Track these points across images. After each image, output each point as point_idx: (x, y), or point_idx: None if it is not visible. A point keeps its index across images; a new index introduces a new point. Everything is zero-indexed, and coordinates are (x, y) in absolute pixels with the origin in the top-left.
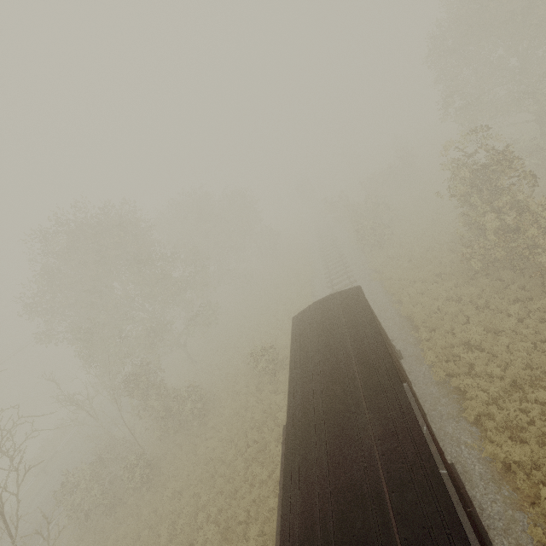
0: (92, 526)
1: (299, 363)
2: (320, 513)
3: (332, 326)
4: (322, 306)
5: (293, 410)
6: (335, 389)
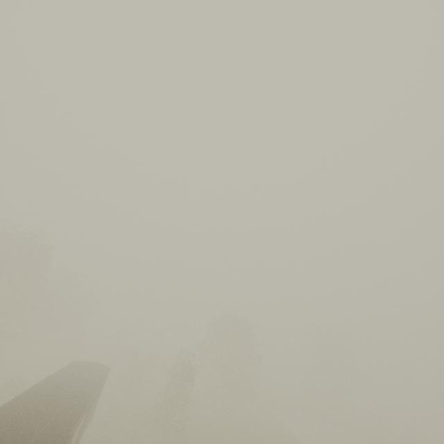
0: None
1: (68, 368)
2: (56, 384)
3: (91, 367)
4: (92, 362)
5: (57, 374)
6: (80, 375)
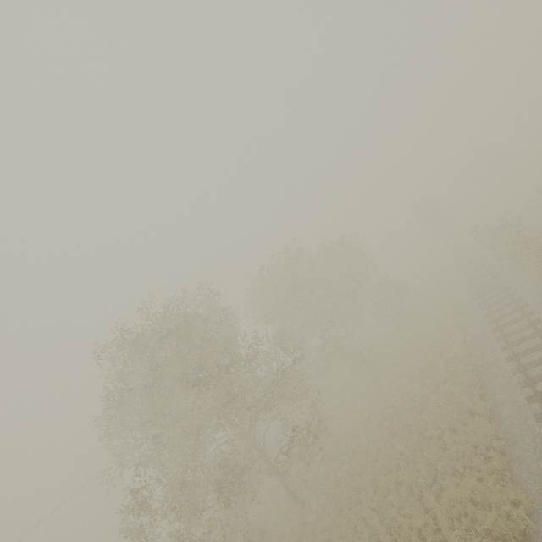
0: None
1: None
2: None
3: None
4: None
5: None
6: None
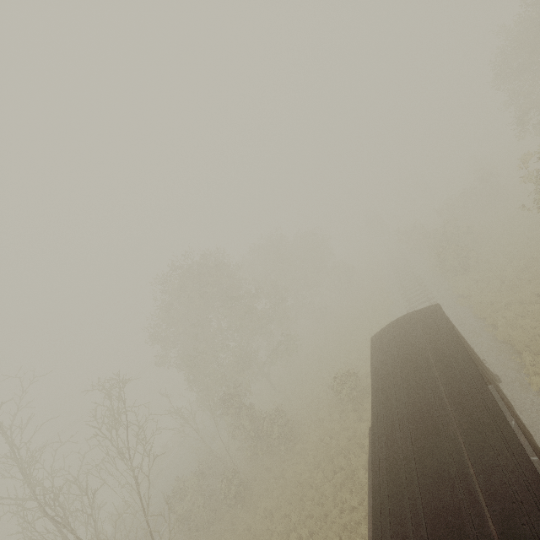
0: (195, 536)
1: (380, 374)
2: (408, 492)
3: (411, 340)
4: (399, 324)
5: (377, 414)
6: (417, 392)
